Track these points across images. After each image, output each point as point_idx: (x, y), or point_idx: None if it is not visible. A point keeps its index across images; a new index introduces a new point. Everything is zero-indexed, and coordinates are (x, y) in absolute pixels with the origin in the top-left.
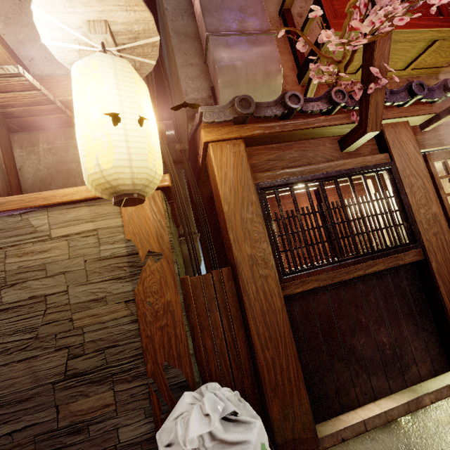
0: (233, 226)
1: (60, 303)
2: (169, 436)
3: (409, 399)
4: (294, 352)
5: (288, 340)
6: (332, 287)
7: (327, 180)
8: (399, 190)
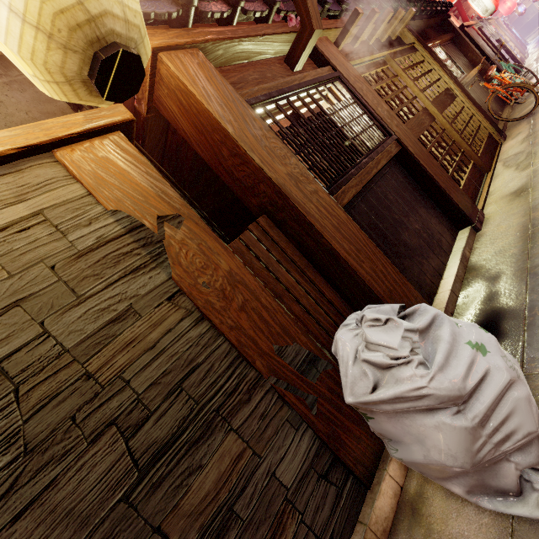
0: (251, 146)
1: (42, 361)
2: (367, 380)
3: (459, 258)
4: (382, 255)
5: (371, 246)
6: (361, 198)
7: (302, 92)
8: (356, 95)
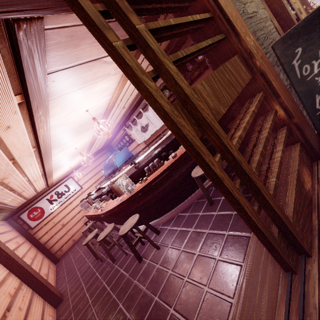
0: None
1: (259, 18)
2: None
3: None
4: None
5: None
6: None
7: None
8: None
